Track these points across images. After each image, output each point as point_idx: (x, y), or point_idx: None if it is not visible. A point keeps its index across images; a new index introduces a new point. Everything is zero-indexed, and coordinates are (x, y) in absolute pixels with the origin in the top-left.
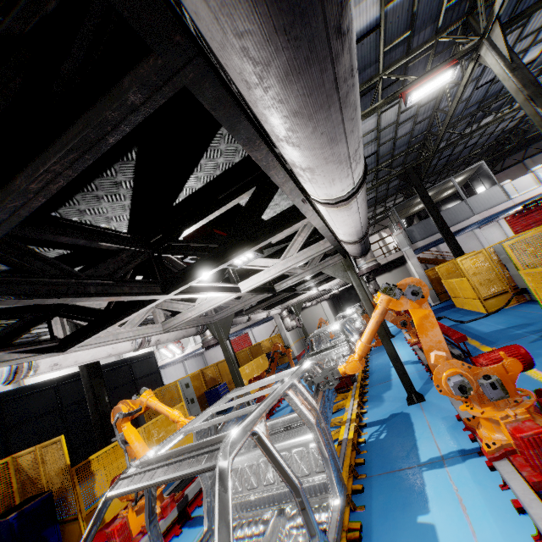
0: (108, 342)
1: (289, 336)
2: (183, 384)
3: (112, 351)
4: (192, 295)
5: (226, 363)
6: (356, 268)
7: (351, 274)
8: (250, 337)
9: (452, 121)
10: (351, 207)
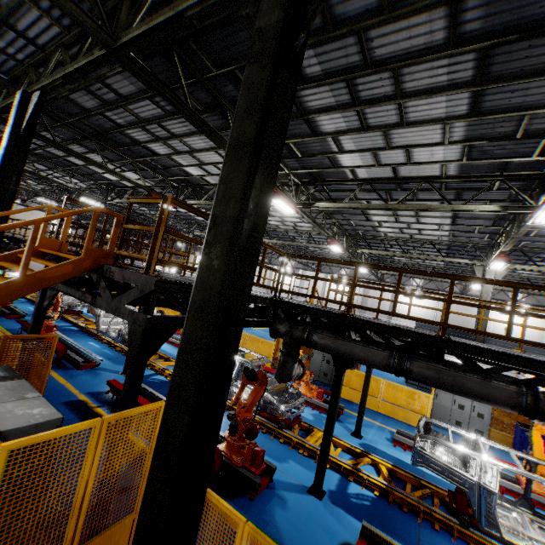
0: None
1: None
2: None
3: None
4: None
5: None
6: None
7: None
8: None
9: None
10: None
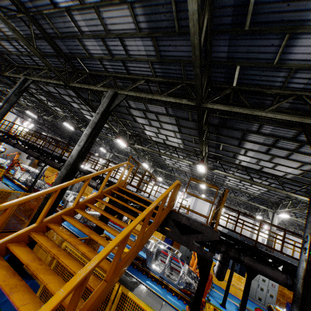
0: None
1: None
2: None
3: None
4: None
5: None
6: None
7: None
8: None
9: None
10: None
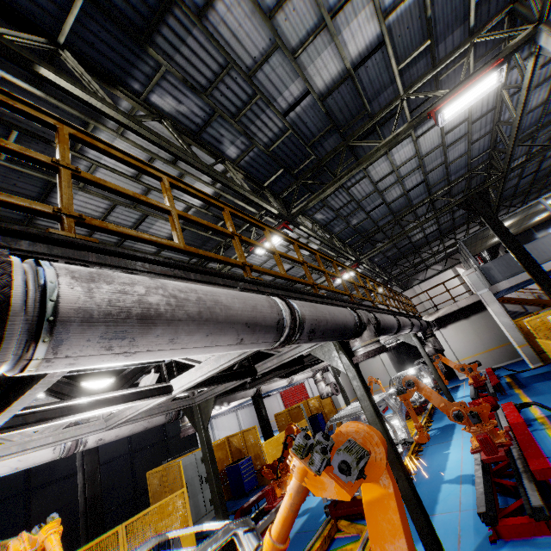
0: (6, 457)
1: (339, 396)
2: (198, 457)
3: (19, 464)
4: (44, 424)
5: (252, 433)
6: (351, 350)
7: (344, 360)
8: (306, 388)
9: (527, 132)
10: (67, 364)
